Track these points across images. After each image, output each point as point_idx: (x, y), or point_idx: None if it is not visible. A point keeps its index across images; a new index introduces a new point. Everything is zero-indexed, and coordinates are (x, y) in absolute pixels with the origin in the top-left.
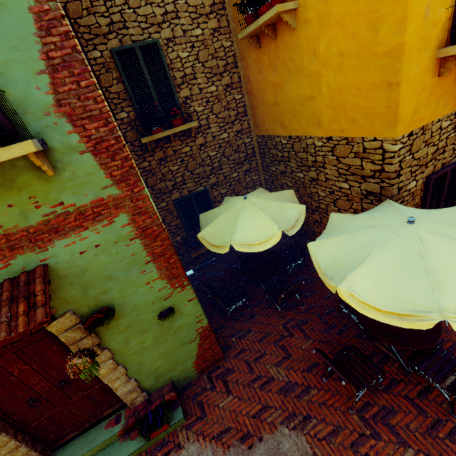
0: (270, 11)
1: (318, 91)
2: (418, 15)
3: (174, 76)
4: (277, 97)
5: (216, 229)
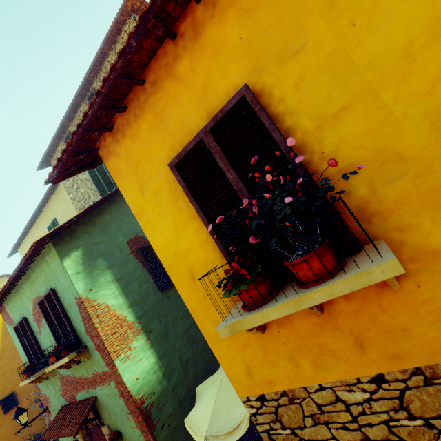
0: None
1: None
2: (184, 283)
3: None
4: None
5: (202, 391)
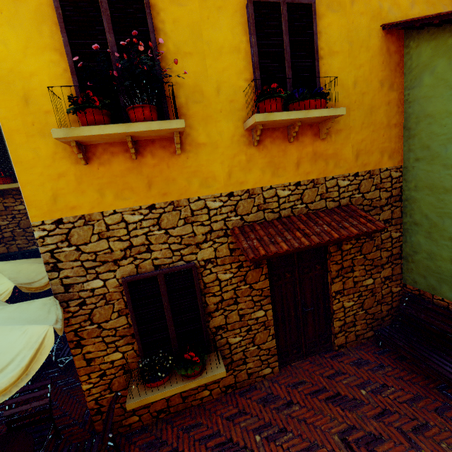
0: None
1: None
2: (11, 102)
3: None
4: None
5: None
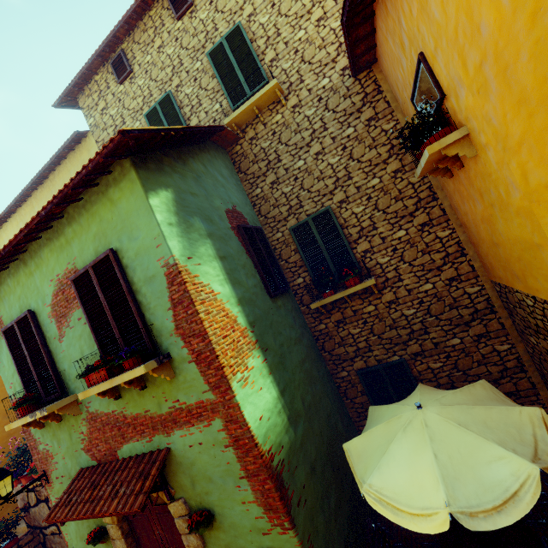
0: (423, 153)
1: (541, 237)
2: None
3: (349, 233)
4: (493, 236)
5: (366, 446)
